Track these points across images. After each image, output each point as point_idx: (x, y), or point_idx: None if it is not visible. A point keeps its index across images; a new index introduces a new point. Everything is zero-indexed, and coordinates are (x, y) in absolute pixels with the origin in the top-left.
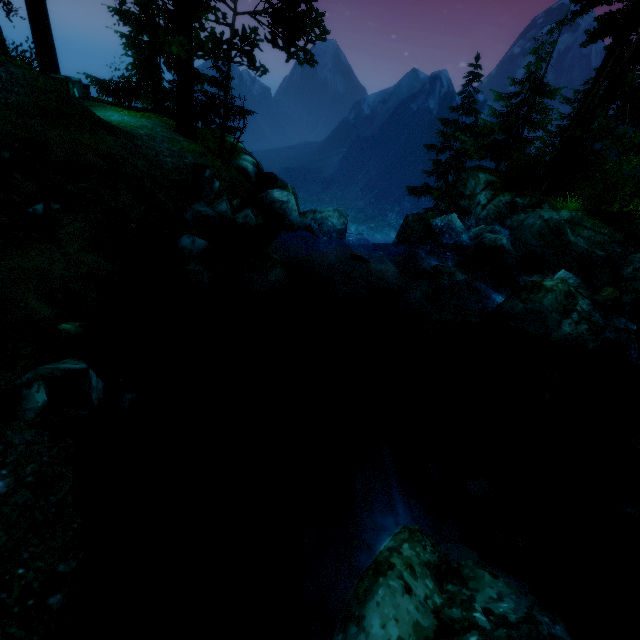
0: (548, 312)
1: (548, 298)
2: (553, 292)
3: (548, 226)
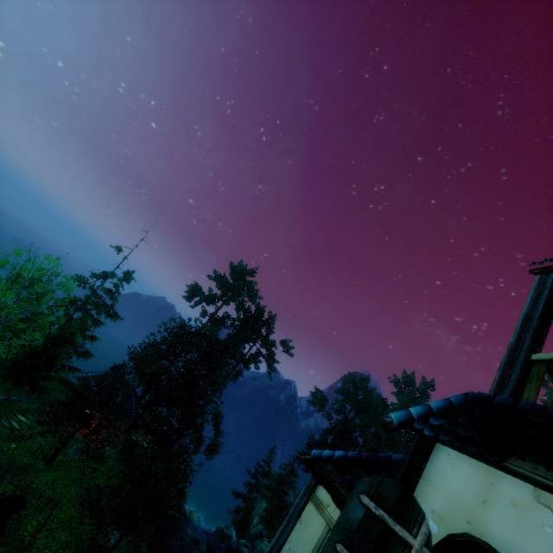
0: None
1: None
2: None
3: (261, 552)
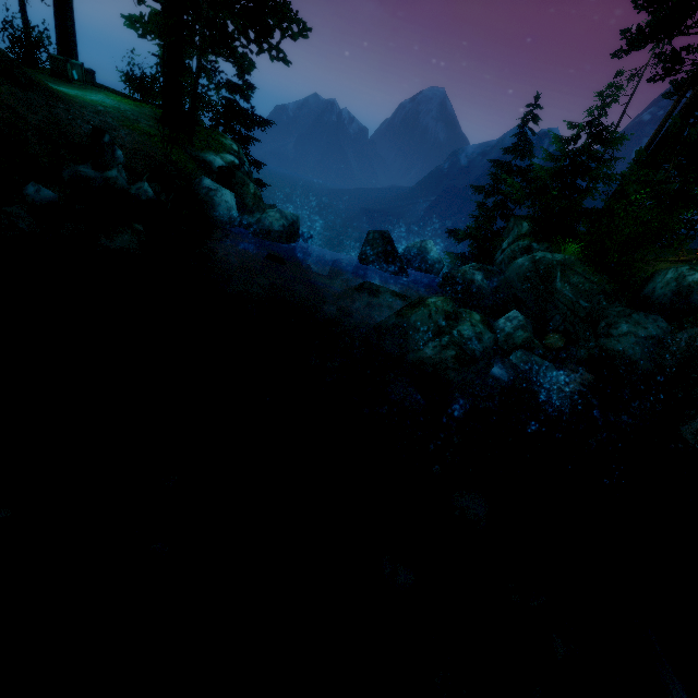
0: (413, 329)
1: (417, 313)
2: (426, 308)
3: (535, 268)
